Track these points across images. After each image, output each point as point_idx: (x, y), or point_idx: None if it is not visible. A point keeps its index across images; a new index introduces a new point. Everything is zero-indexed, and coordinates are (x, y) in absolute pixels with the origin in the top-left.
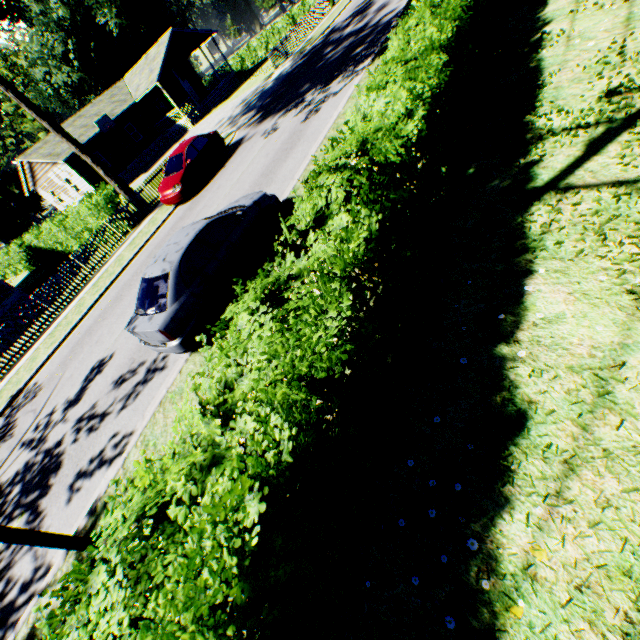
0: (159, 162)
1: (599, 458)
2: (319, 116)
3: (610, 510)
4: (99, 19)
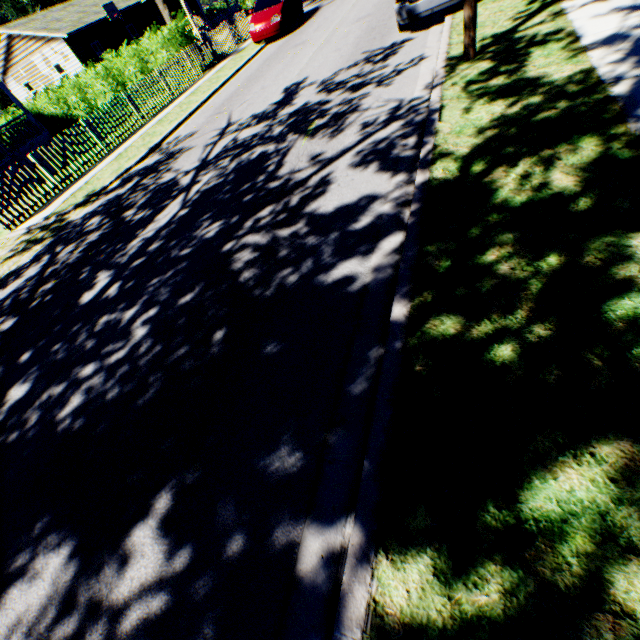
0: None
1: None
2: None
3: None
4: None
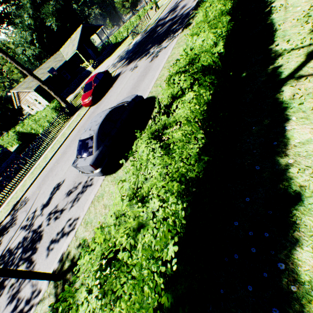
0: (79, 88)
1: None
2: (158, 58)
3: None
4: (47, 23)
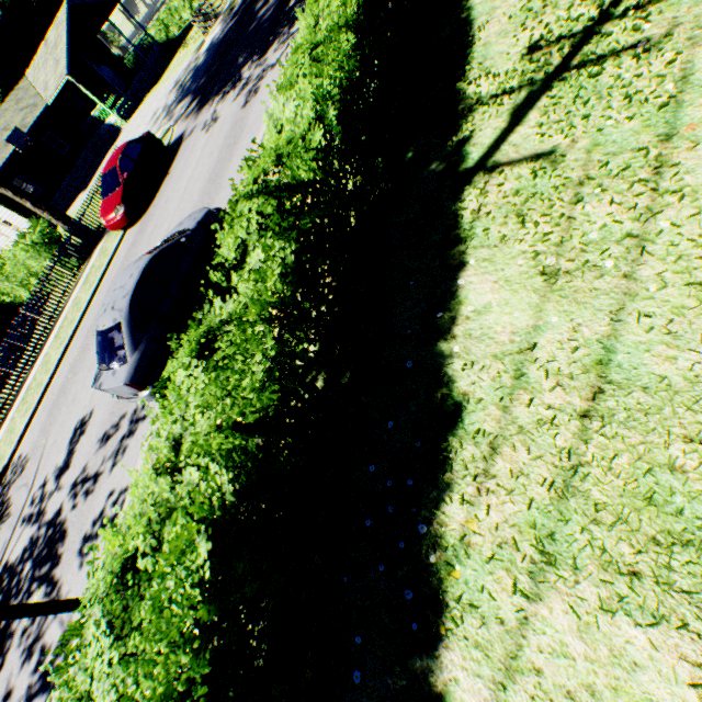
0: (97, 175)
1: (515, 435)
2: (259, 98)
3: (522, 477)
4: None
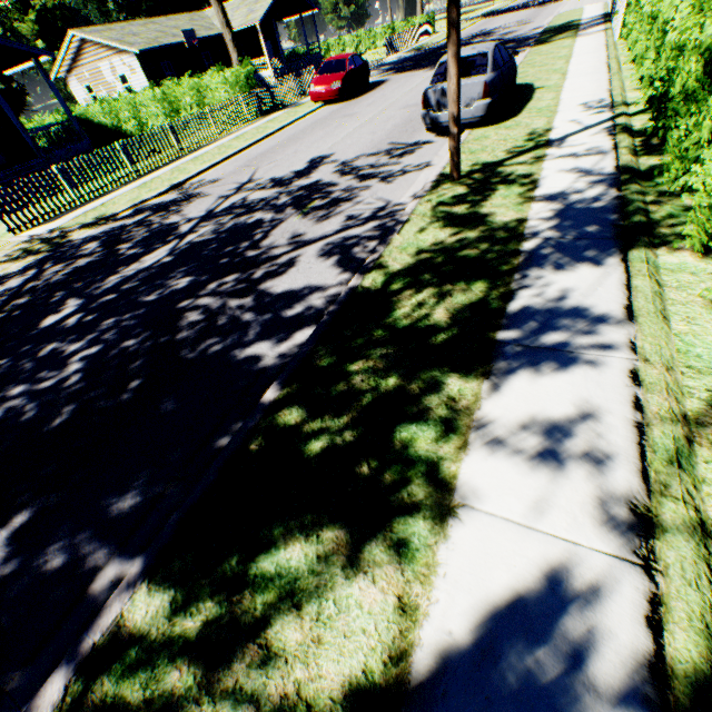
0: None
1: None
2: None
3: None
4: None
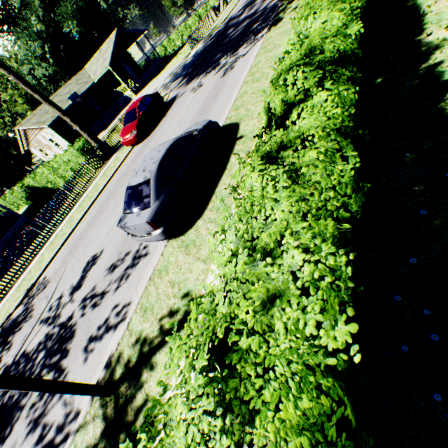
0: (114, 122)
1: None
2: (234, 71)
3: None
4: (65, 29)
